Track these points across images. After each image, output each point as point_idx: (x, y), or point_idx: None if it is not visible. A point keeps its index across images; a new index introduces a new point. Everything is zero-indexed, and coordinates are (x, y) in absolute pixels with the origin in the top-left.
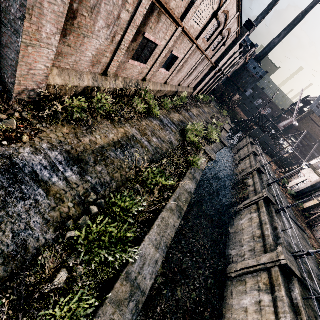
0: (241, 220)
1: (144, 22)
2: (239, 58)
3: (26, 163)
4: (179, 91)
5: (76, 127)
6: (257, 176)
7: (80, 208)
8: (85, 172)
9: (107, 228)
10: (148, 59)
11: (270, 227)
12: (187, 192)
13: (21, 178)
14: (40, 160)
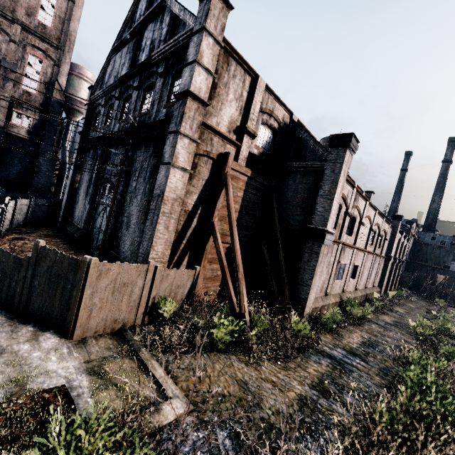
0: None
1: (338, 256)
2: (406, 240)
3: (333, 354)
4: (368, 293)
5: (332, 335)
6: None
7: (385, 380)
8: (365, 360)
9: (420, 379)
10: (342, 275)
11: None
12: None
13: (339, 361)
14: (337, 353)
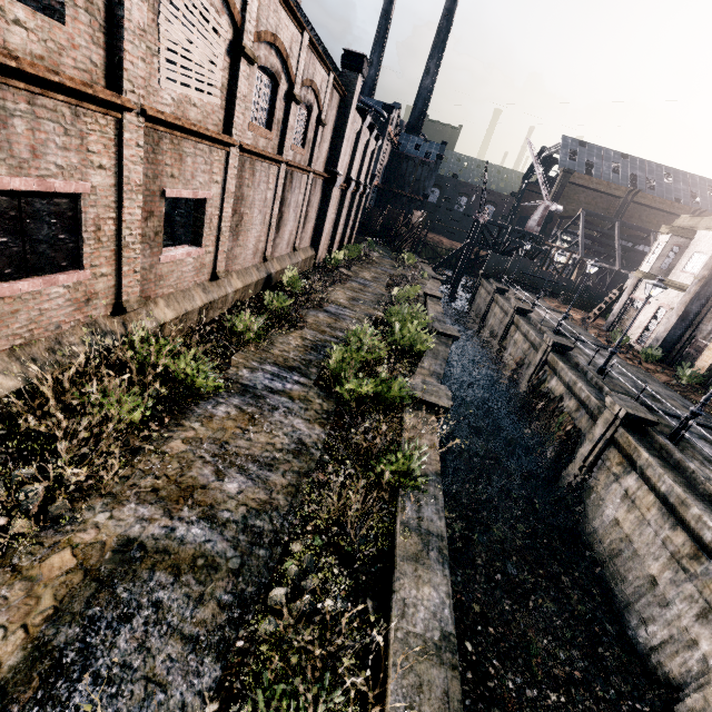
0: (605, 509)
1: None
2: (376, 139)
3: None
4: (274, 273)
5: None
6: (562, 364)
7: None
8: None
9: None
10: (79, 250)
11: (704, 509)
12: (434, 654)
13: None
14: None
